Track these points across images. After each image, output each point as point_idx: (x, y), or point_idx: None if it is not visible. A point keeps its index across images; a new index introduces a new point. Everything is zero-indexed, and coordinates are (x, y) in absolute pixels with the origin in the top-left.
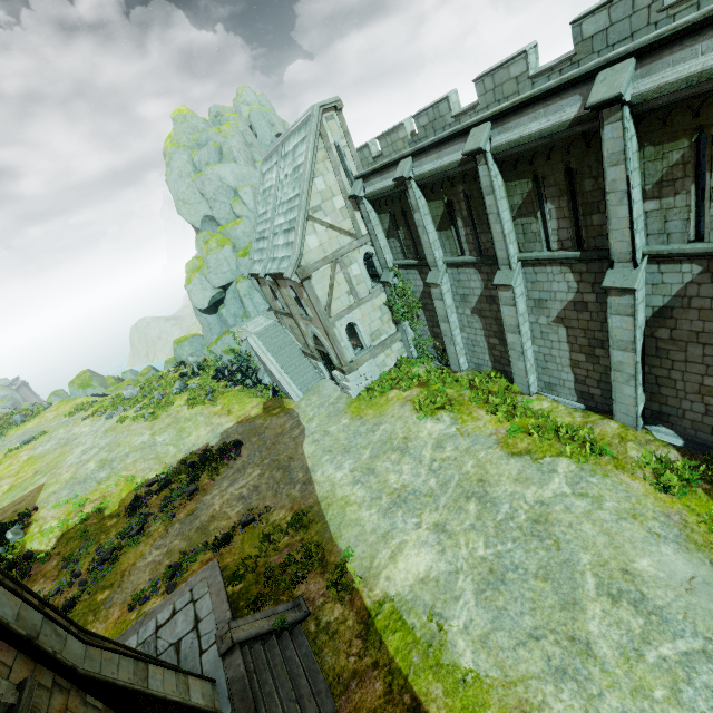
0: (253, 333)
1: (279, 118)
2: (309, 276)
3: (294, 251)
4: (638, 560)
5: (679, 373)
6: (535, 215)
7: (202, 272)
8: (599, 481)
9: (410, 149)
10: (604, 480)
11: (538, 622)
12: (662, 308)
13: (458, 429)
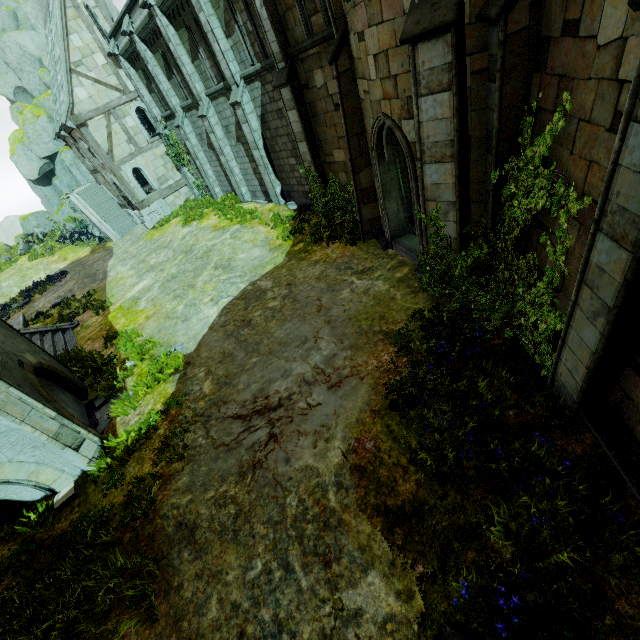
0: (75, 192)
1: None
2: (85, 124)
3: (65, 100)
4: (240, 255)
5: (282, 161)
6: (199, 58)
7: (23, 143)
8: (247, 231)
9: (123, 7)
10: (249, 230)
11: (180, 285)
12: (261, 116)
13: (197, 227)
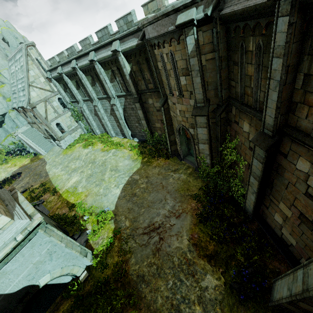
0: (20, 132)
1: (19, 35)
2: (35, 107)
3: (26, 97)
4: (120, 164)
5: (132, 124)
6: (95, 86)
7: None
8: (119, 152)
9: (59, 64)
10: (120, 151)
11: (96, 179)
12: (124, 108)
13: (92, 149)
